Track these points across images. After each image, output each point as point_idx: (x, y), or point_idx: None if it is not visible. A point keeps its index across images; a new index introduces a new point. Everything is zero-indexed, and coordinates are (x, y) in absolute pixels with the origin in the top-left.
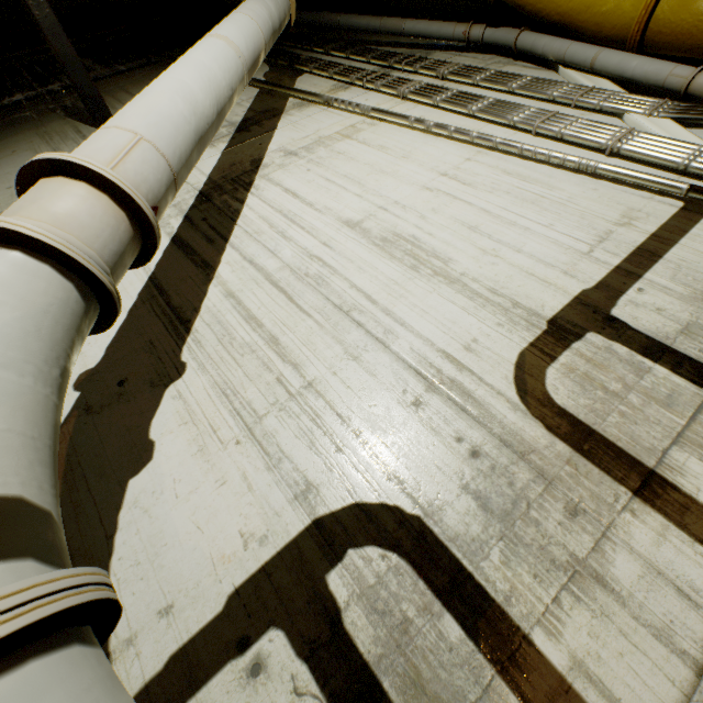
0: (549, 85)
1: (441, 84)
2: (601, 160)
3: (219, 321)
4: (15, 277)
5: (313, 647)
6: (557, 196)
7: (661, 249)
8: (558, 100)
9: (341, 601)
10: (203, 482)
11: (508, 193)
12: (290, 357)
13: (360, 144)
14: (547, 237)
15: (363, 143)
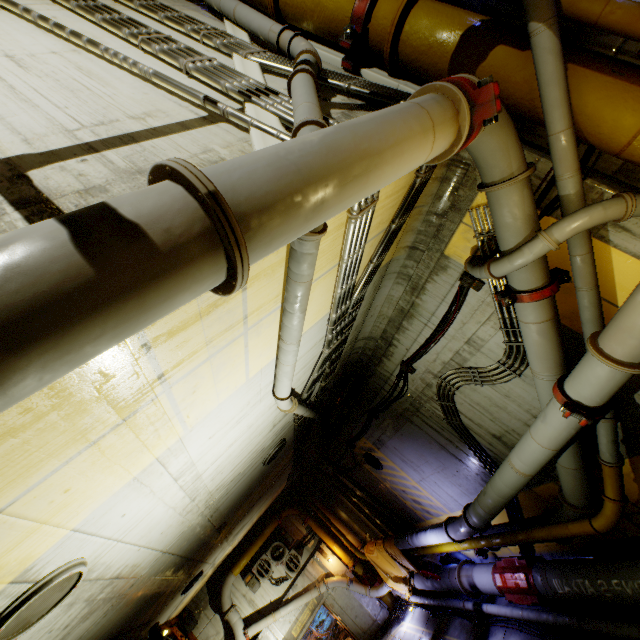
0: (193, 22)
1: (112, 4)
2: (180, 79)
3: None
4: None
5: None
6: (104, 91)
7: (146, 138)
8: (193, 35)
9: None
10: None
11: (57, 81)
12: None
13: None
14: (48, 115)
15: None
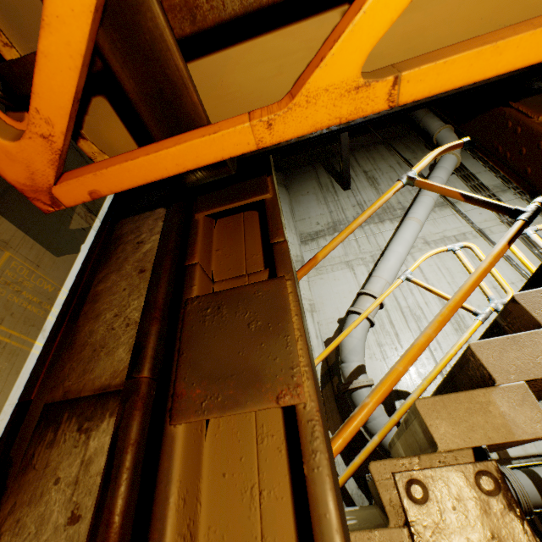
0: None
1: None
2: None
3: (381, 319)
4: (364, 324)
5: (388, 411)
6: None
7: None
8: None
9: (397, 407)
10: (370, 366)
11: None
12: (400, 343)
13: (462, 249)
14: None
15: (464, 249)
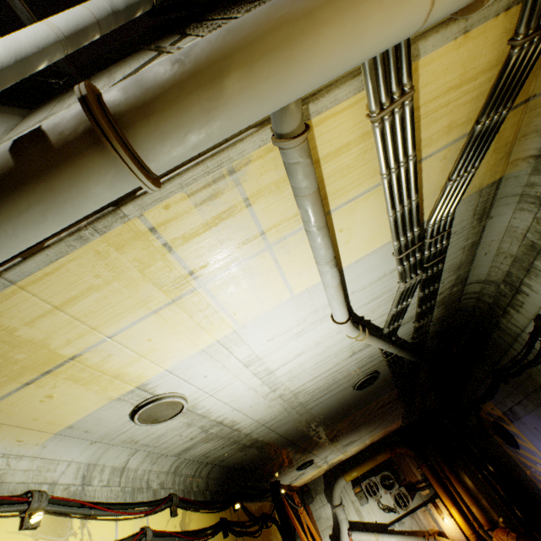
0: None
1: None
2: None
3: None
4: None
5: None
6: None
7: None
8: None
9: None
10: None
11: None
12: None
13: None
14: None
15: None
